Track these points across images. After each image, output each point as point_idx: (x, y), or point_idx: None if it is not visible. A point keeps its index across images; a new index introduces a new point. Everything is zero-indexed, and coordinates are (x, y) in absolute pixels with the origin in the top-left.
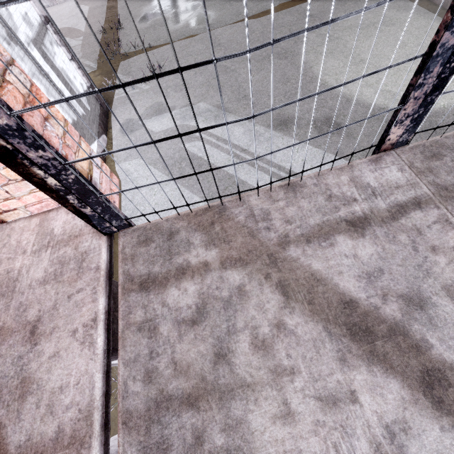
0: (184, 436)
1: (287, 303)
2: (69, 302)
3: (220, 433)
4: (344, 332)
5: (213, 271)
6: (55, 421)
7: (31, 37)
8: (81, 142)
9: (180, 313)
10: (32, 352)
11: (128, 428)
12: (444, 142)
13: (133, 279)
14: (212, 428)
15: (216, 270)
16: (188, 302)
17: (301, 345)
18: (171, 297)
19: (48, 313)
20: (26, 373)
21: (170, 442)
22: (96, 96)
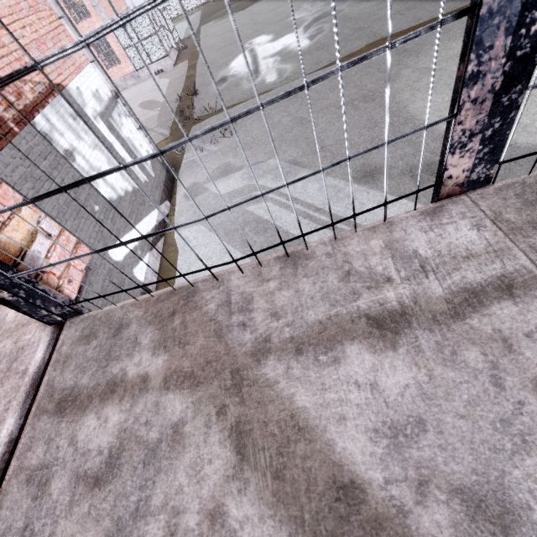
0: None
1: (239, 470)
2: None
3: None
4: None
5: (150, 391)
6: None
7: (99, 111)
8: (25, 207)
9: (85, 461)
10: None
11: None
12: None
13: (53, 394)
14: None
15: (155, 391)
16: (101, 442)
17: None
18: (84, 430)
19: None
20: None
21: None
22: (162, 162)
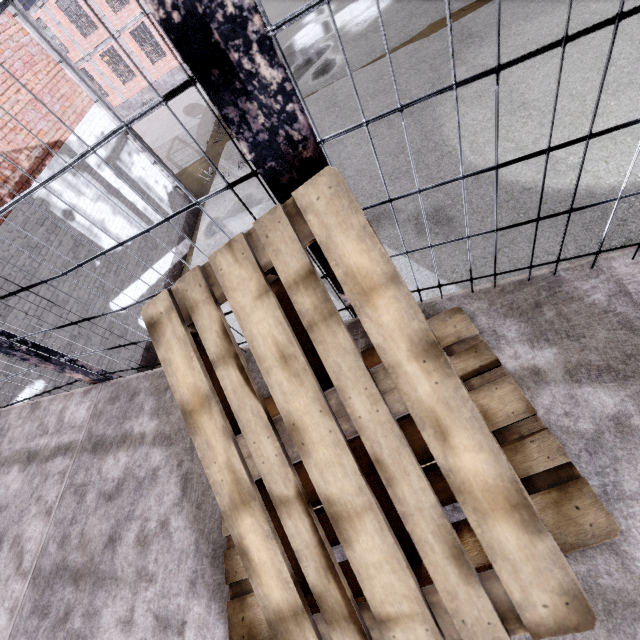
0: None
1: None
2: None
3: None
4: None
5: None
6: None
7: (104, 157)
8: None
9: None
10: None
11: None
12: (132, 383)
13: None
14: None
15: None
16: None
17: None
18: None
19: None
20: None
21: None
22: (184, 195)
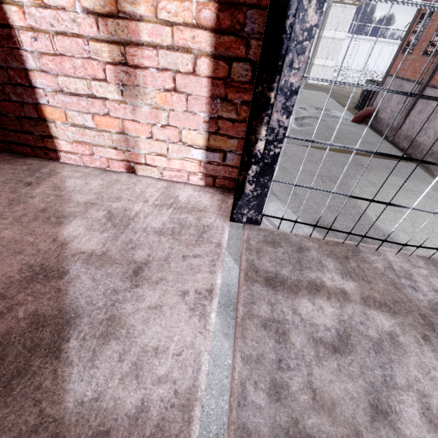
0: None
1: None
2: (183, 261)
3: None
4: None
5: (353, 302)
6: (140, 390)
7: None
8: None
9: (316, 331)
10: (131, 292)
11: None
12: None
13: (257, 271)
14: None
15: (357, 303)
16: (325, 322)
17: None
18: (303, 308)
19: (158, 261)
20: (117, 311)
21: None
22: None
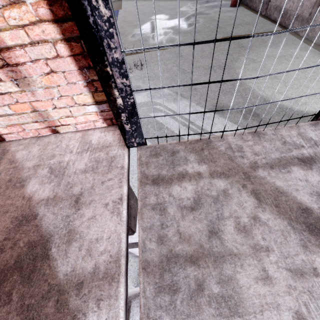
0: (189, 283)
1: (260, 205)
2: (102, 186)
3: (216, 284)
4: (304, 228)
5: (204, 178)
6: (93, 260)
7: None
8: None
9: (182, 202)
10: (76, 214)
11: (147, 272)
12: None
13: (147, 177)
14: (210, 280)
15: (207, 178)
16: (187, 195)
17: (272, 233)
18: (175, 191)
19: (88, 190)
20: (72, 227)
21: (178, 285)
22: None
